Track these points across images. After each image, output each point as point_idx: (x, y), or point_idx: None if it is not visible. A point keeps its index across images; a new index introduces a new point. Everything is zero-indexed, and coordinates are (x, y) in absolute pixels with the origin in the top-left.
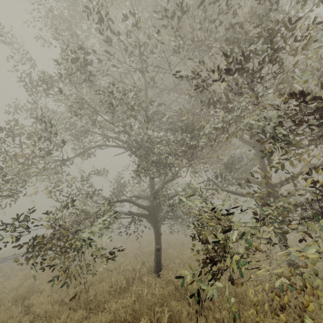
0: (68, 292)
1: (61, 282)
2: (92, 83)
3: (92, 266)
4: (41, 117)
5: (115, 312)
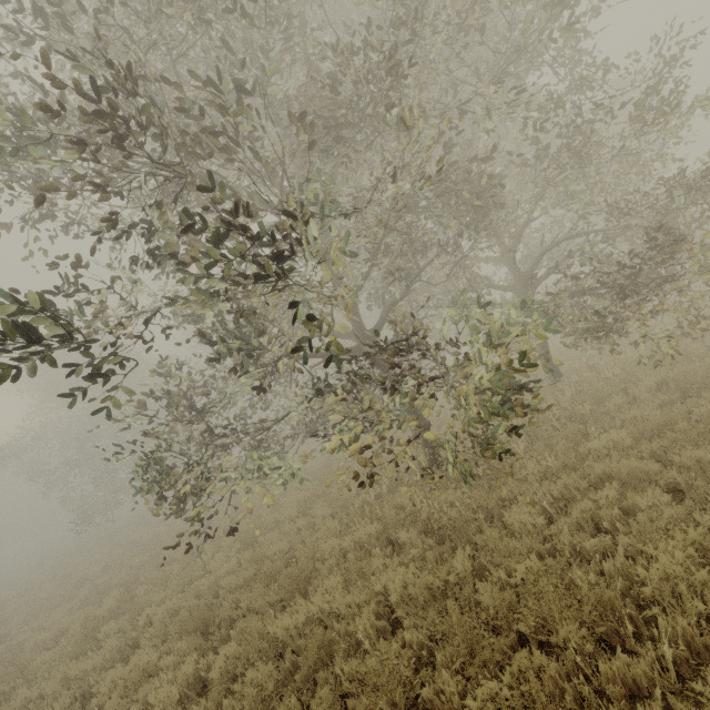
0: (347, 589)
1: (242, 634)
2: (288, 37)
3: (268, 561)
4: (208, 84)
5: (552, 468)
